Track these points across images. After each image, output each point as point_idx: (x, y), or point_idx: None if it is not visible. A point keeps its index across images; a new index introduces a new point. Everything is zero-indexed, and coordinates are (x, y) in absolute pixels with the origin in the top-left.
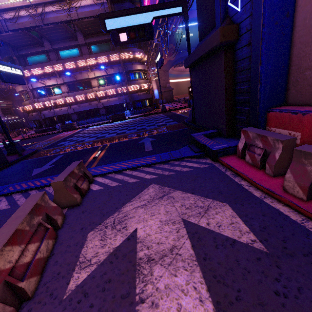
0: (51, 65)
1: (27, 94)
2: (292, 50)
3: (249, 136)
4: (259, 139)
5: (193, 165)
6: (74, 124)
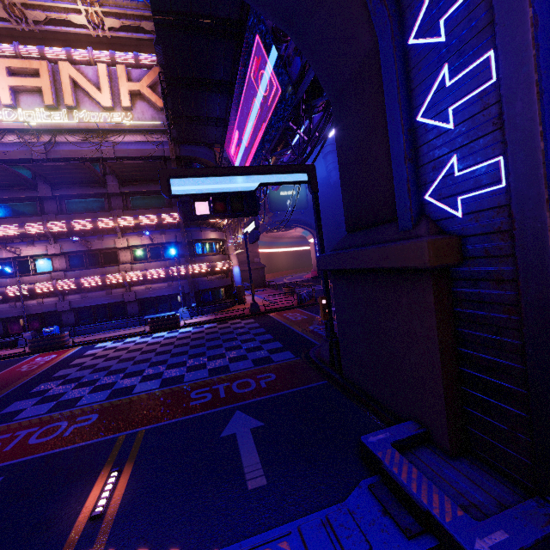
0: (44, 221)
1: None
2: None
3: None
4: None
5: None
6: (64, 336)
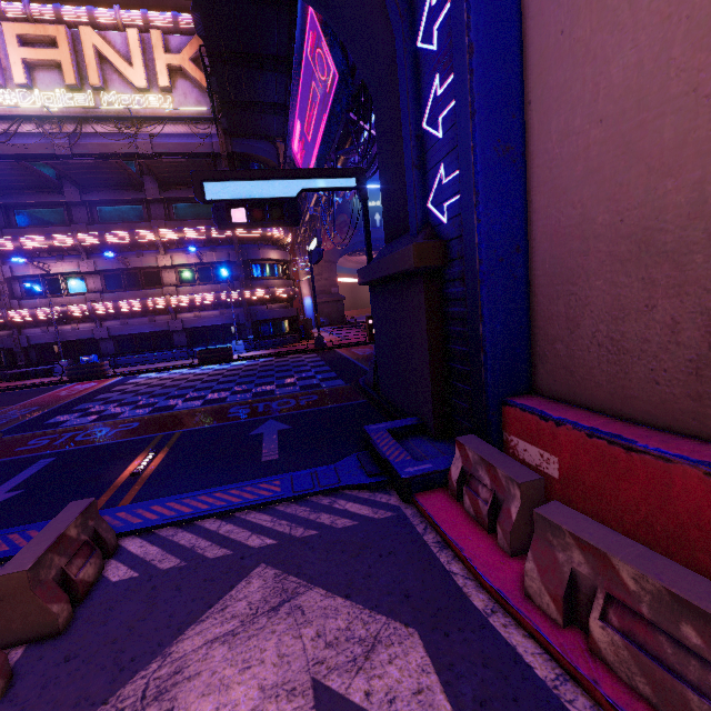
0: (73, 232)
1: None
2: (532, 303)
3: (469, 457)
4: (484, 468)
5: (361, 509)
6: (104, 365)
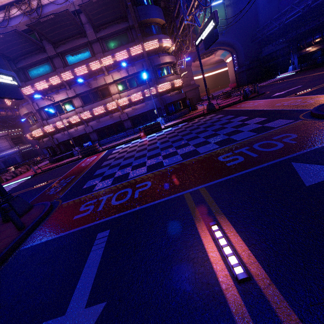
0: (58, 73)
1: (33, 117)
2: None
3: None
4: None
5: None
6: (96, 146)
